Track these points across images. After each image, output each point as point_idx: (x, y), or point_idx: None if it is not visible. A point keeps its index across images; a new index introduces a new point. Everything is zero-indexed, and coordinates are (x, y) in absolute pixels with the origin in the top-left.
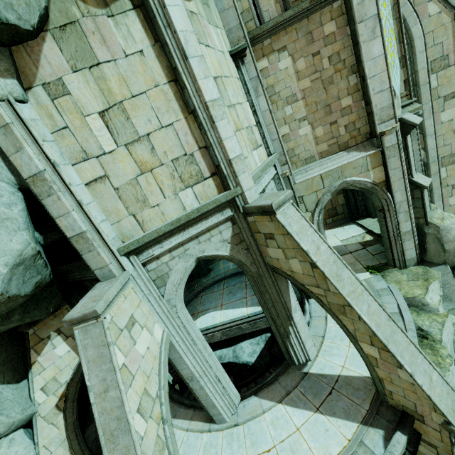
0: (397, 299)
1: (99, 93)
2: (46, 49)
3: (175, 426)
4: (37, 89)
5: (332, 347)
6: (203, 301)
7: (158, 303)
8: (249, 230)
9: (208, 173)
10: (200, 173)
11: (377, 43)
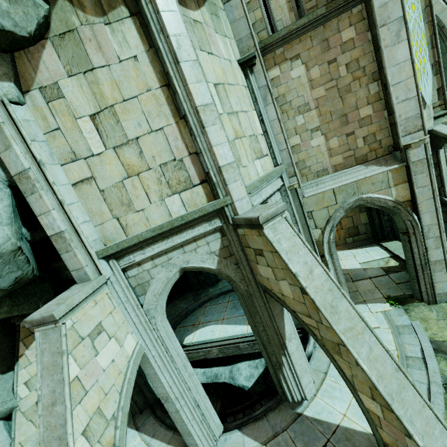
0: (420, 341)
1: (92, 97)
2: (45, 55)
3: (151, 446)
4: (34, 92)
5: (334, 387)
6: (206, 312)
7: (136, 312)
8: (239, 244)
9: (198, 180)
10: (189, 179)
11: (402, 47)
